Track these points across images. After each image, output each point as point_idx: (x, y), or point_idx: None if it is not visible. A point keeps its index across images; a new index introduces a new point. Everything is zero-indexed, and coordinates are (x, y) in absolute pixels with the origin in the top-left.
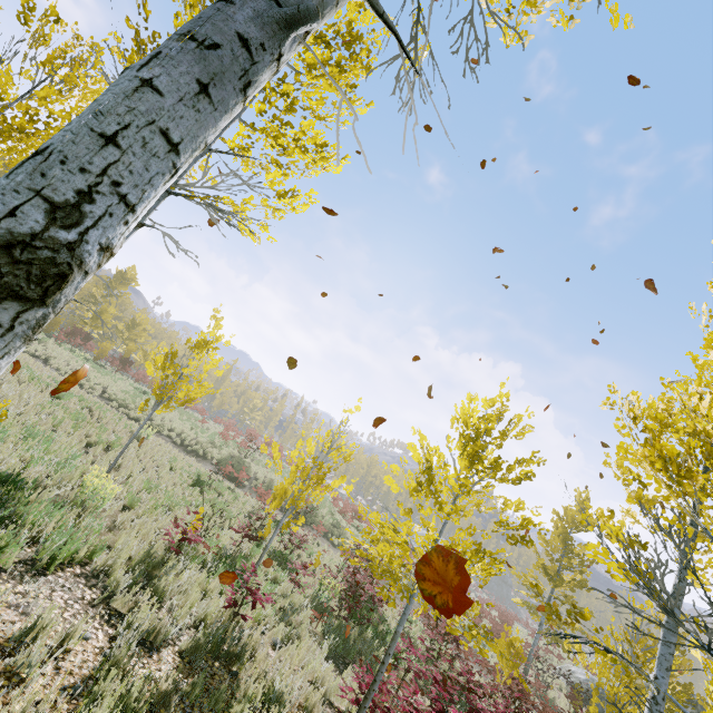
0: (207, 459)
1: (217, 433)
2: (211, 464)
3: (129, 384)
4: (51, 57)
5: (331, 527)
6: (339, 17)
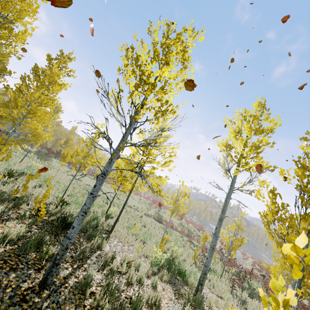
0: (150, 215)
1: (144, 202)
2: (152, 217)
3: (109, 186)
4: (168, 135)
5: (197, 237)
6: (269, 127)
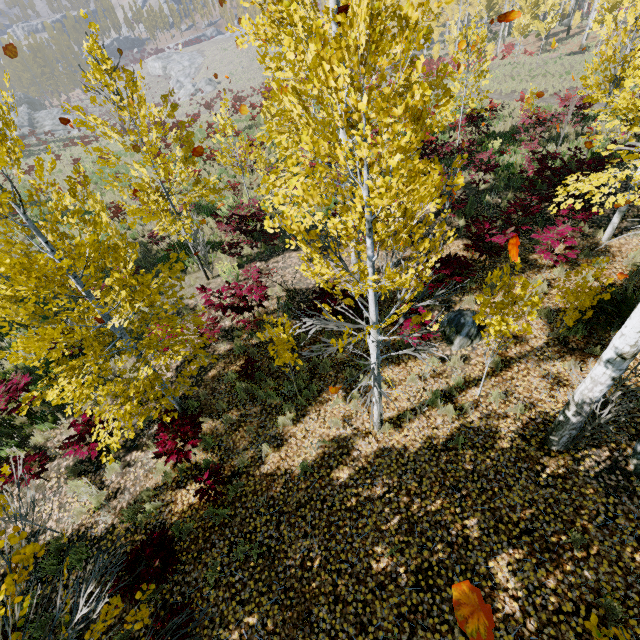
0: None
1: None
2: None
3: None
4: None
5: None
6: None
